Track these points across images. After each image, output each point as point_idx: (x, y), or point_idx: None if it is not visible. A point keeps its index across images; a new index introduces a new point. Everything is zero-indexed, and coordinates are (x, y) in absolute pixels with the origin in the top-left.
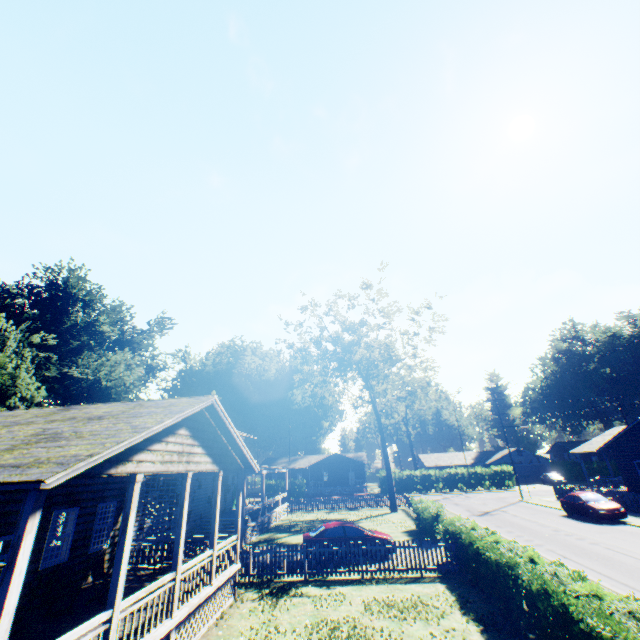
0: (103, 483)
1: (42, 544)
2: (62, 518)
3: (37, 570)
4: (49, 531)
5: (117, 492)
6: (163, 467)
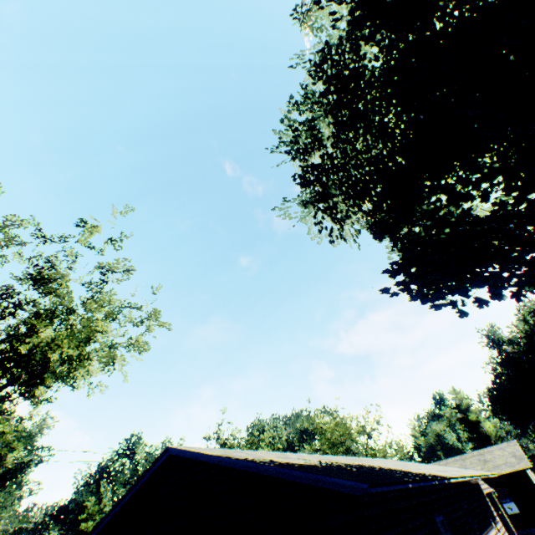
0: None
1: None
2: None
3: None
4: None
5: None
6: None
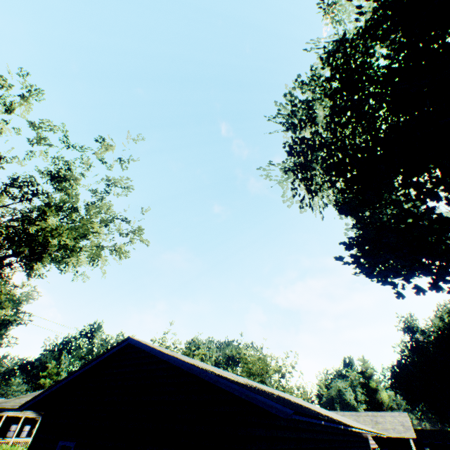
0: (29, 418)
1: (8, 431)
2: (27, 429)
3: (5, 437)
4: (10, 428)
5: (33, 422)
6: (14, 414)
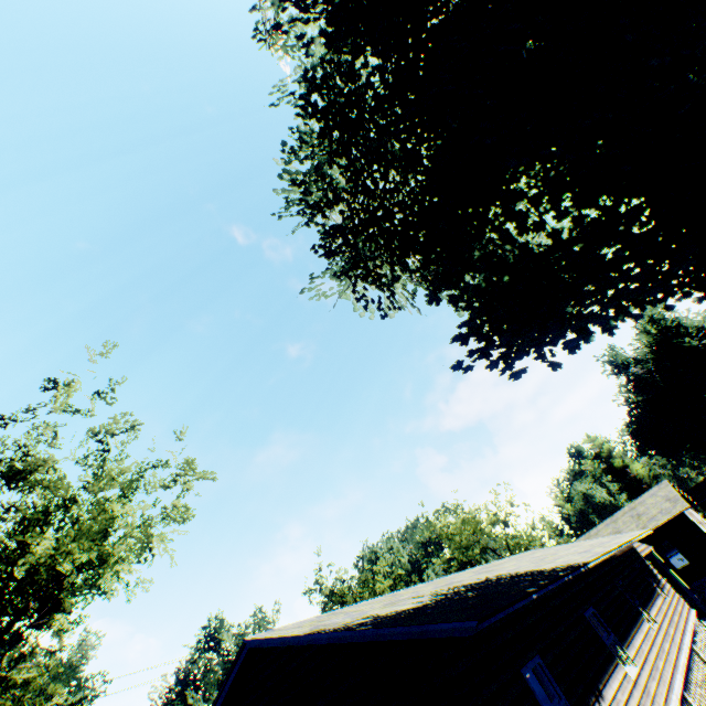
0: None
1: None
2: None
3: None
4: None
5: None
6: None
